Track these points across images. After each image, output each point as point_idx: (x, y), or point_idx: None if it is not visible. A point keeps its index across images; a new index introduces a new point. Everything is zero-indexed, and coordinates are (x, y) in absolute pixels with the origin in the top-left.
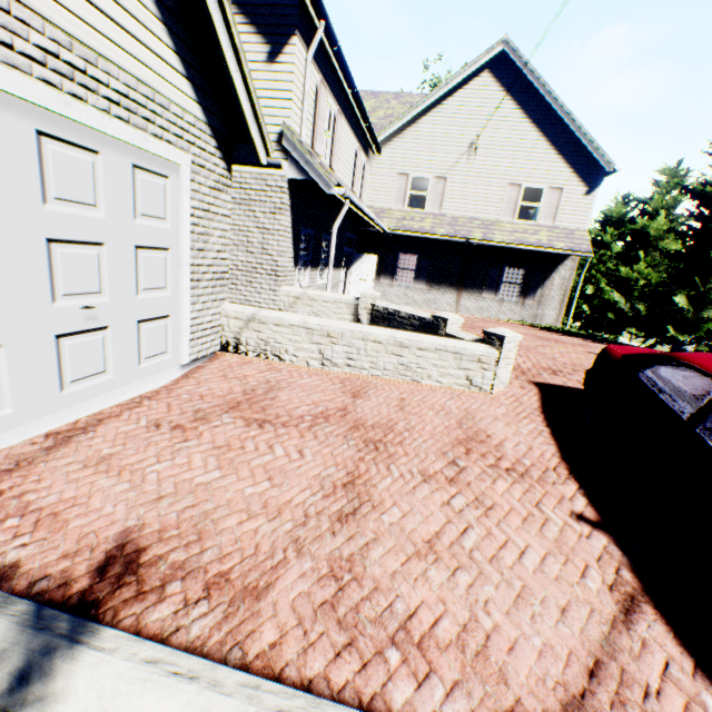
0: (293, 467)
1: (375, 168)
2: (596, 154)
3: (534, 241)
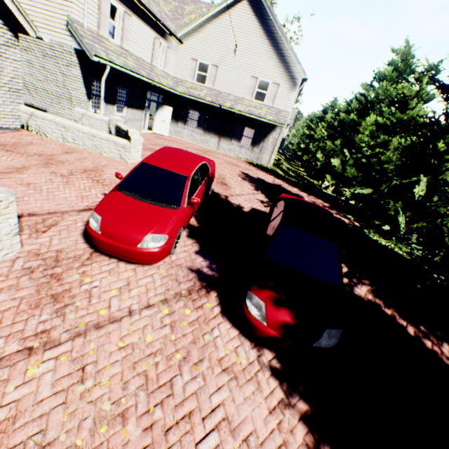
0: (4, 162)
1: (179, 53)
2: (298, 66)
3: (257, 114)
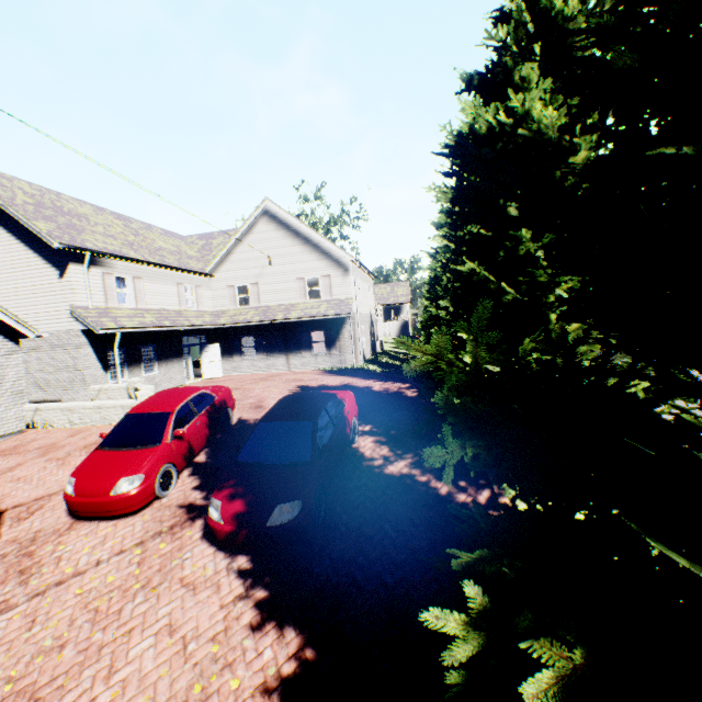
0: None
1: (213, 286)
2: (340, 251)
3: (316, 313)
